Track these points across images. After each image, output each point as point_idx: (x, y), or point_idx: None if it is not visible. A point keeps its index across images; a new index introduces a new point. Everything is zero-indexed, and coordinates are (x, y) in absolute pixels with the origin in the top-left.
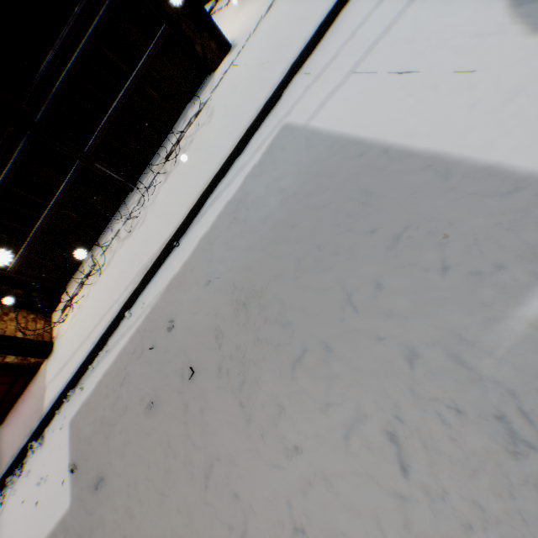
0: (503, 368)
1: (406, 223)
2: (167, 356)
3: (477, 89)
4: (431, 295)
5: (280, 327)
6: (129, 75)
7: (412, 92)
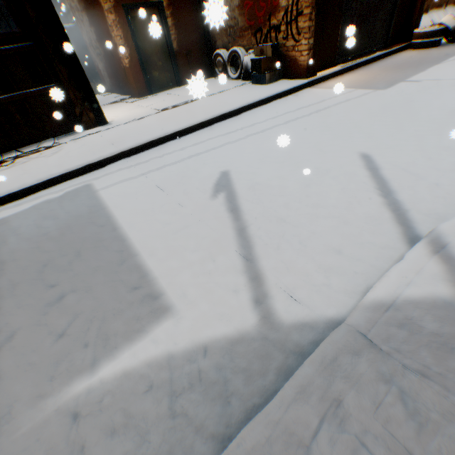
0: (6, 452)
1: (76, 287)
2: None
3: (176, 216)
4: (32, 358)
5: None
6: (1, 93)
7: (154, 201)
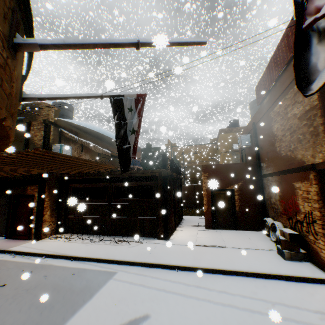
0: None
1: (40, 321)
2: (16, 276)
3: (95, 321)
4: None
5: (11, 302)
6: (137, 216)
7: (107, 303)
